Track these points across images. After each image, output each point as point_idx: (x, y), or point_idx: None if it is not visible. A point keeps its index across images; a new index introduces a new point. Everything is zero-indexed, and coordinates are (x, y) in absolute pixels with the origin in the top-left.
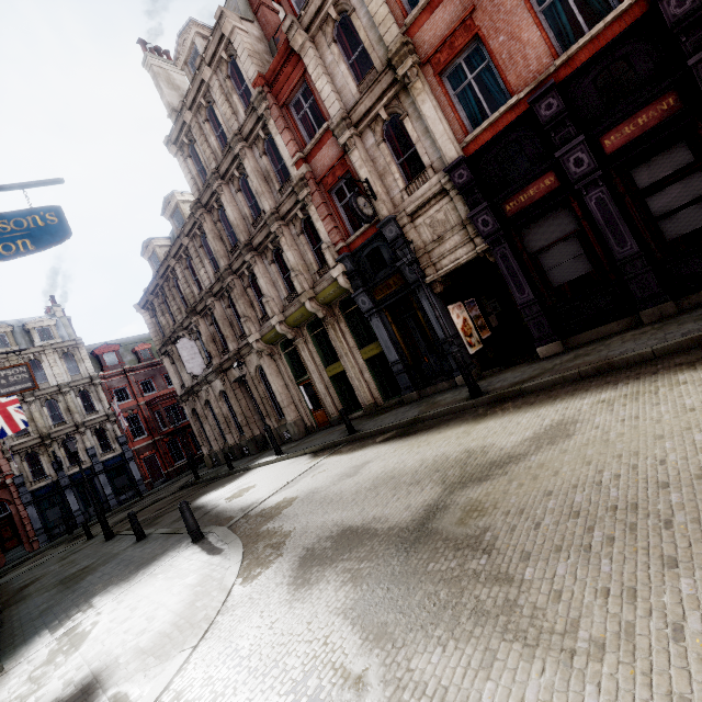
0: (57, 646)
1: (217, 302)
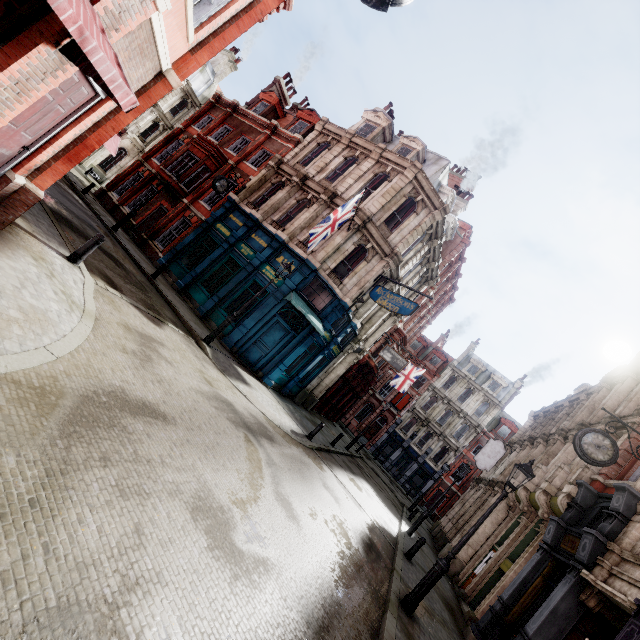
0: (269, 394)
1: (543, 446)
